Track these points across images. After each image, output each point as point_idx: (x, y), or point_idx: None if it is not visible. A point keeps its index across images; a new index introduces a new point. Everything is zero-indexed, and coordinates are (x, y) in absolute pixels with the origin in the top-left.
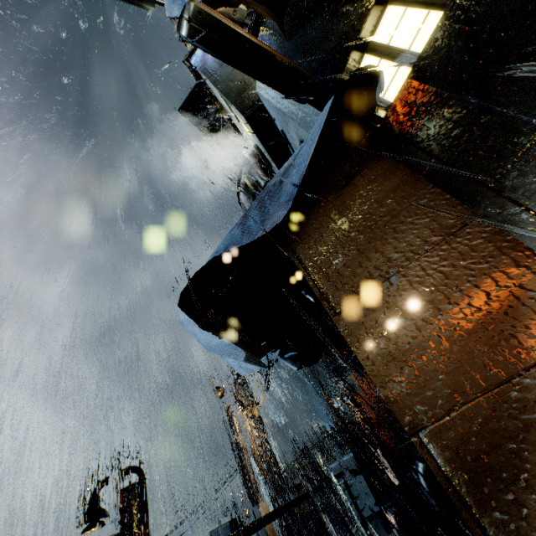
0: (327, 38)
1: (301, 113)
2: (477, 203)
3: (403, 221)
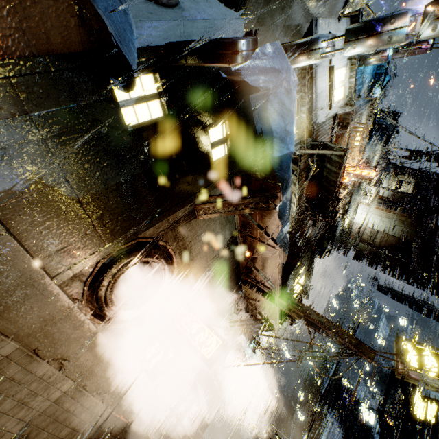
0: (187, 87)
1: (182, 32)
2: (0, 67)
3: (11, 20)
